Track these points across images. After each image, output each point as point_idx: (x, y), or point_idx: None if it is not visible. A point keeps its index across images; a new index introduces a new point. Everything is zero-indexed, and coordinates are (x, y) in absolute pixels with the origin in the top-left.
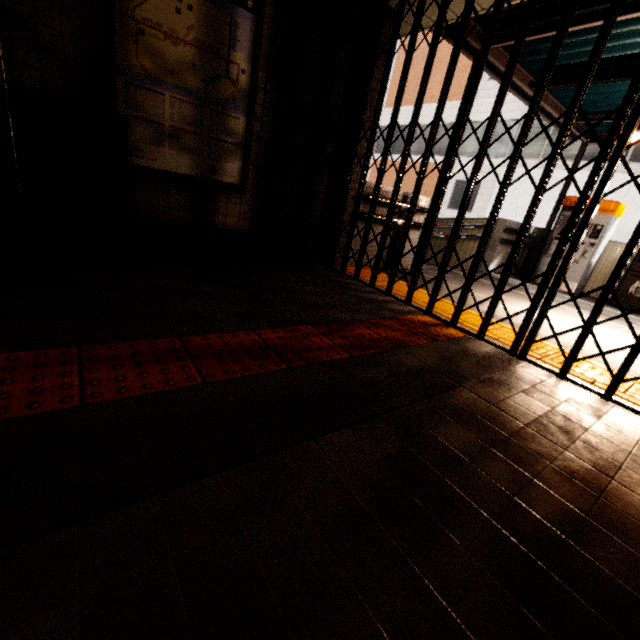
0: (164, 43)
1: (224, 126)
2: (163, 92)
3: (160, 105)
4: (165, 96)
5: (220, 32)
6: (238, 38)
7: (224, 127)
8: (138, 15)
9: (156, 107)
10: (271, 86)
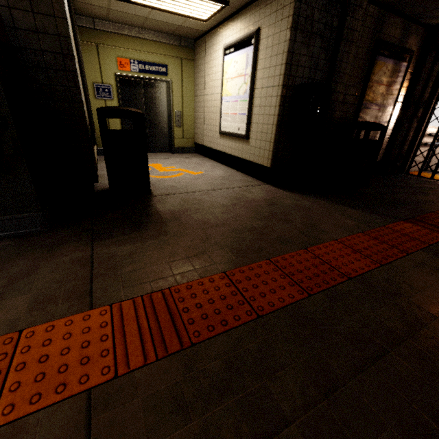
0: (376, 88)
1: (383, 115)
2: (370, 108)
3: (368, 113)
4: (370, 109)
5: (394, 76)
6: (399, 76)
7: (383, 116)
8: (373, 80)
9: (366, 114)
10: (403, 92)
